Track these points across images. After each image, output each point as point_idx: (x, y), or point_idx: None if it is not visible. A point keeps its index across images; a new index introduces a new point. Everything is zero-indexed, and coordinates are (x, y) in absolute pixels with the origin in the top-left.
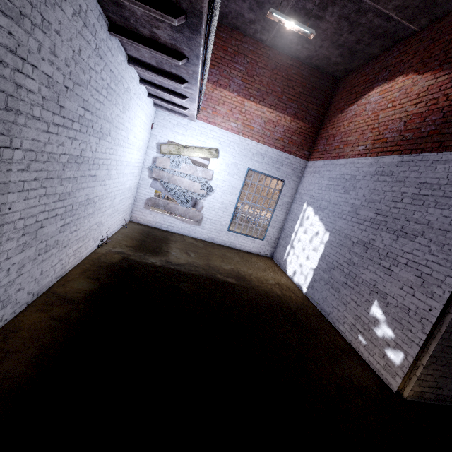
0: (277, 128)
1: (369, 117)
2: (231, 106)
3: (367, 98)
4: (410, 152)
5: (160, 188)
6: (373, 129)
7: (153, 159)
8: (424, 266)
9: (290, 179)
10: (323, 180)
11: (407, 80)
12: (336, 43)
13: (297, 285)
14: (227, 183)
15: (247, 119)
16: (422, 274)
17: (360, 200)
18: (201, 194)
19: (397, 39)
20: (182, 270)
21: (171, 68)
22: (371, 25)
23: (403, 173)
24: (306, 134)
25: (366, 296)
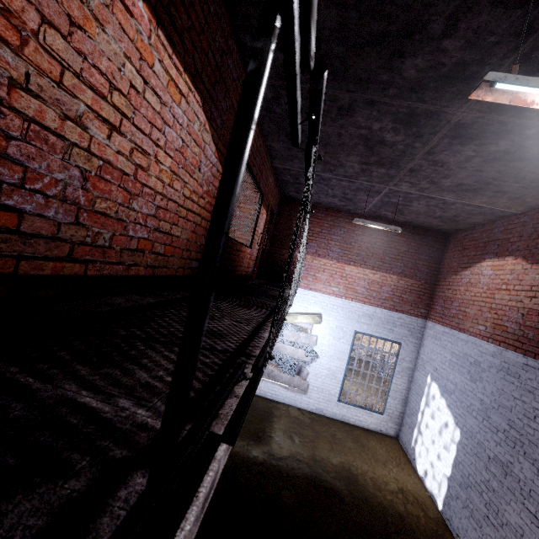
0: (384, 288)
1: (485, 292)
2: (331, 272)
3: (480, 268)
4: (534, 356)
5: None
6: (490, 309)
7: None
8: None
9: (407, 340)
10: (445, 352)
11: (517, 264)
12: (432, 216)
13: (430, 494)
14: (333, 348)
15: (349, 282)
16: None
17: (489, 398)
18: (305, 361)
19: (498, 216)
20: (284, 469)
21: None
22: (464, 209)
23: (531, 381)
24: (419, 291)
25: None
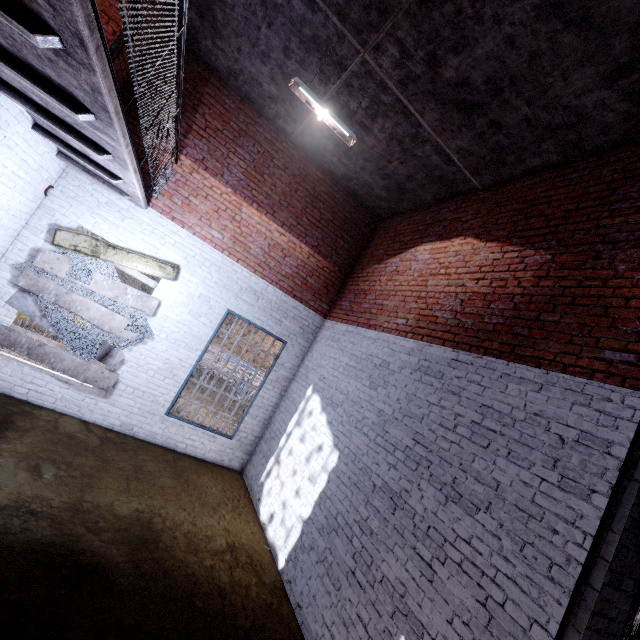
0: (288, 260)
1: (415, 280)
2: (218, 206)
3: (414, 253)
4: (469, 348)
5: (32, 310)
6: (419, 298)
7: (33, 250)
8: (492, 582)
9: (295, 340)
10: (342, 355)
11: (466, 244)
12: (383, 170)
13: (271, 547)
14: (184, 328)
15: (242, 232)
16: (489, 599)
17: (392, 407)
18: (125, 338)
19: (455, 190)
20: None
21: (45, 65)
22: (428, 161)
23: (458, 380)
24: (329, 279)
25: (385, 618)
